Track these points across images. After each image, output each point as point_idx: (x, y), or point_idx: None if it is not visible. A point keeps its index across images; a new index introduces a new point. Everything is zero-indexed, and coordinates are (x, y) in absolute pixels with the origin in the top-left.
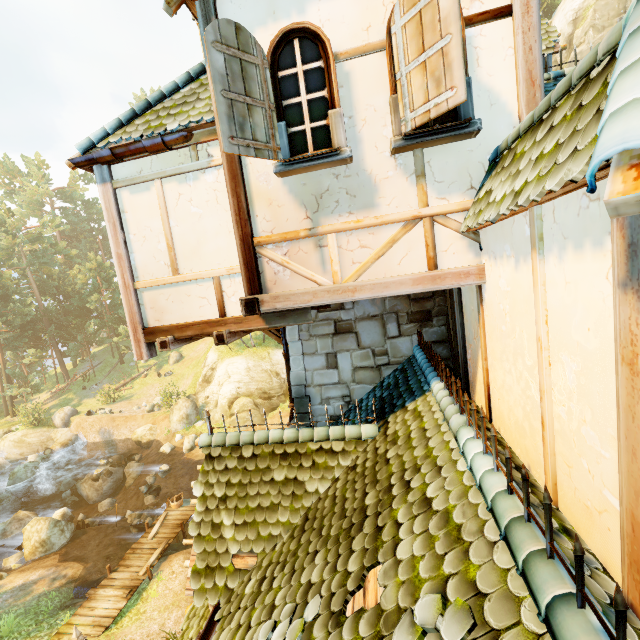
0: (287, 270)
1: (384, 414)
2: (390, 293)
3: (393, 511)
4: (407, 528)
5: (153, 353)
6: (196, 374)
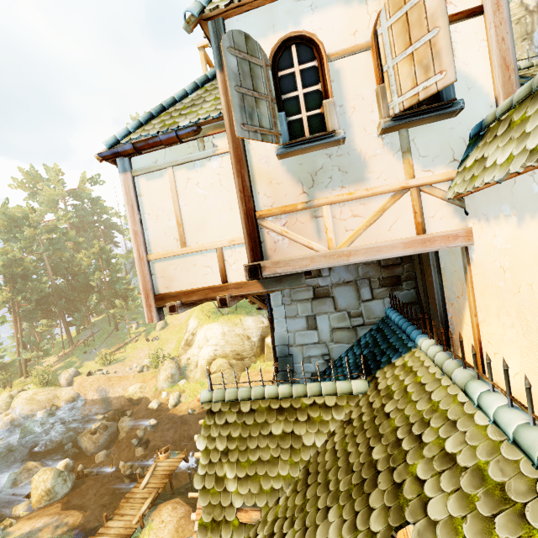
0: (286, 239)
1: (370, 370)
2: (382, 256)
3: (409, 467)
4: (433, 485)
5: (161, 317)
6: (179, 339)
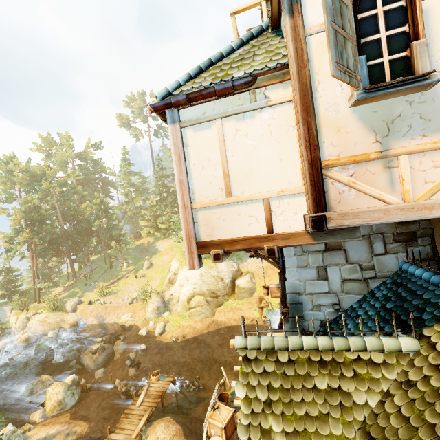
0: (352, 190)
1: (409, 326)
2: None
3: None
4: None
5: (201, 263)
6: (162, 277)
